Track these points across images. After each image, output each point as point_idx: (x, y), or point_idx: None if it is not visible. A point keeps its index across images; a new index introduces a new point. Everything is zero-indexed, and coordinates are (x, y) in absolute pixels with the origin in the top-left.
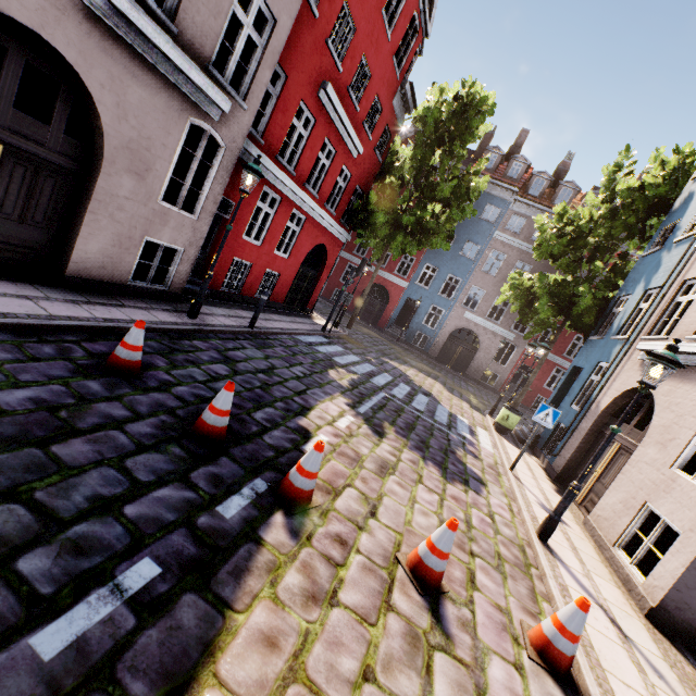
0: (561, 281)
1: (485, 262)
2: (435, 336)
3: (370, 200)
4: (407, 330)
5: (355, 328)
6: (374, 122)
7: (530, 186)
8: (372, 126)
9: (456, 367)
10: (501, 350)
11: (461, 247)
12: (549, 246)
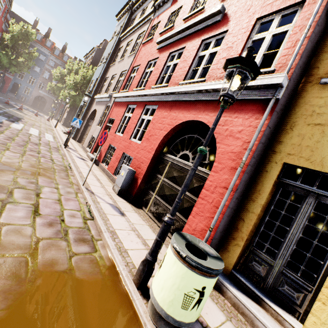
0: (60, 87)
1: (44, 74)
2: (29, 98)
3: (0, 55)
4: (17, 95)
5: None
6: None
7: (55, 51)
8: None
9: (39, 108)
10: (56, 104)
11: (33, 67)
12: (56, 78)
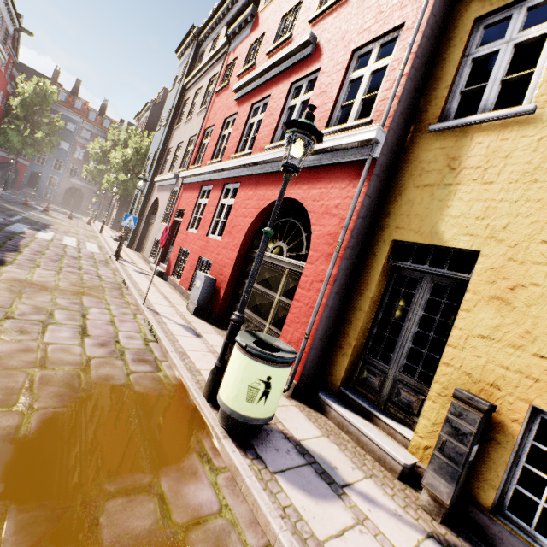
0: (102, 169)
1: (75, 153)
2: (57, 192)
3: (8, 132)
4: (38, 189)
5: (7, 190)
6: (1, 98)
7: (89, 115)
8: (0, 100)
9: (74, 207)
10: (99, 198)
11: (59, 144)
12: (96, 157)
